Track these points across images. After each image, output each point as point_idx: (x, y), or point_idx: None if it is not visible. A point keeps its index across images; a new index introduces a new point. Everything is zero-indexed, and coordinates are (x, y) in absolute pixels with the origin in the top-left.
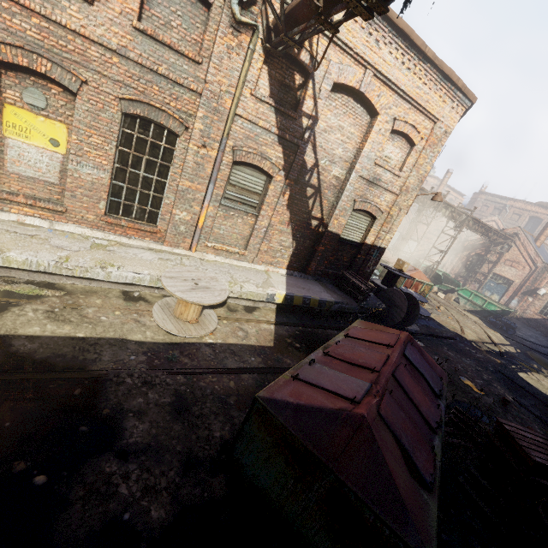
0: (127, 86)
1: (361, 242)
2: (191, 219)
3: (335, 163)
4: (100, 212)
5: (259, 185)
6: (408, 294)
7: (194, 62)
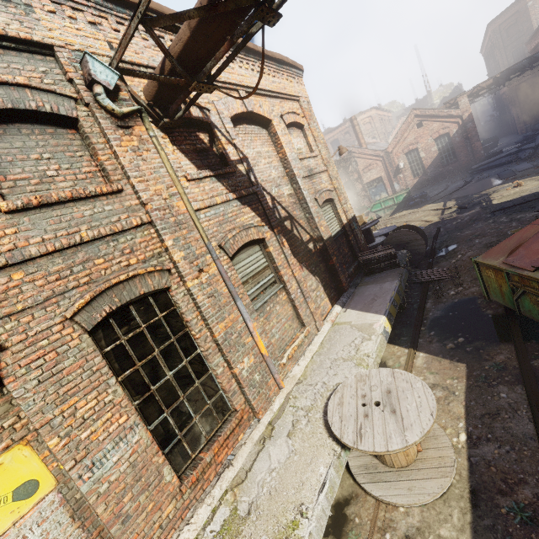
0: (62, 294)
1: (341, 227)
2: (254, 358)
3: (280, 185)
4: (173, 486)
5: (260, 259)
6: (399, 228)
7: (113, 194)
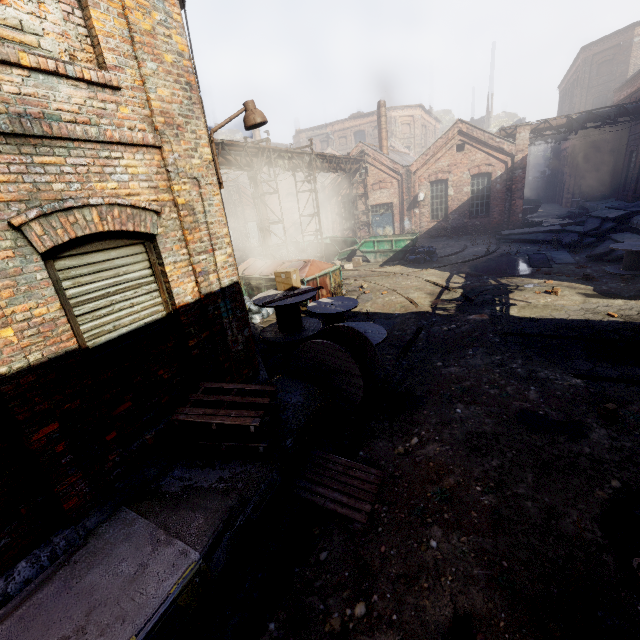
0: None
1: (171, 311)
2: None
3: None
4: None
5: None
6: (336, 329)
7: None
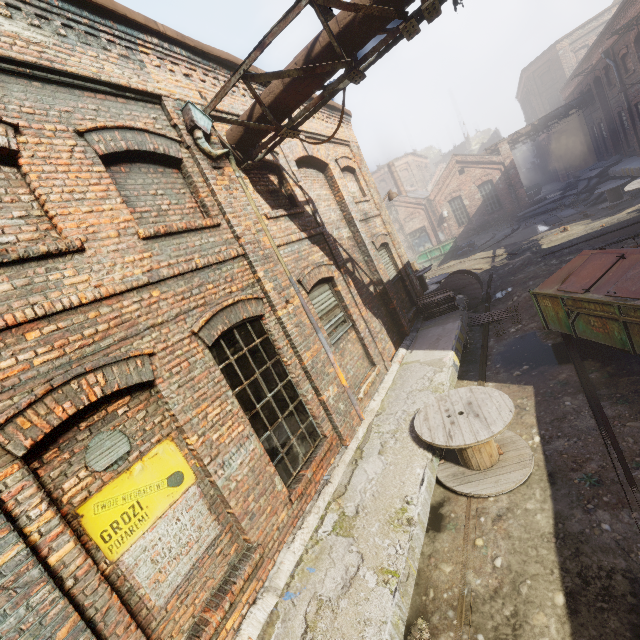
0: (187, 312)
1: (397, 272)
2: (337, 388)
3: (339, 228)
4: (284, 496)
5: (330, 297)
6: (453, 274)
7: (214, 227)
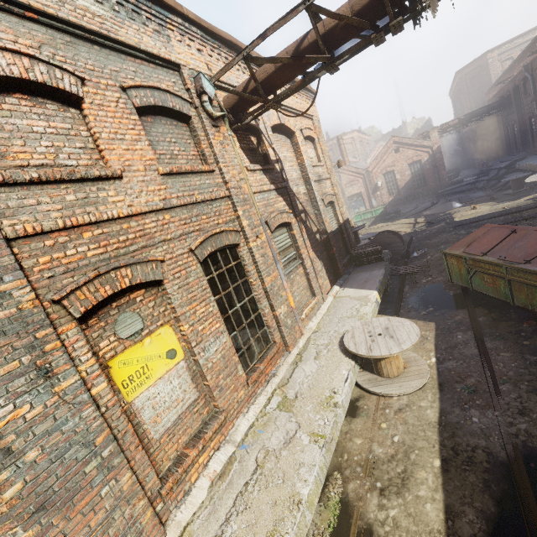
0: (187, 234)
1: (338, 226)
2: (287, 307)
3: (298, 185)
4: (243, 379)
5: (287, 238)
6: (382, 233)
7: (209, 172)
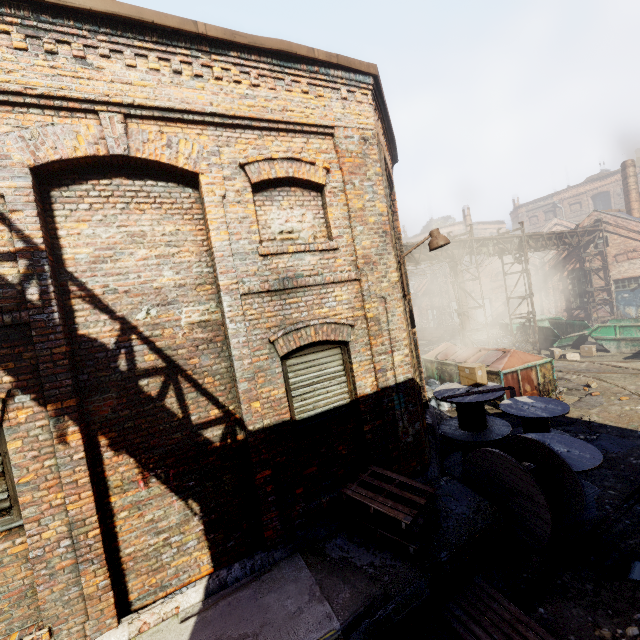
0: None
1: (354, 399)
2: None
3: (175, 302)
4: None
5: None
6: (522, 440)
7: None
